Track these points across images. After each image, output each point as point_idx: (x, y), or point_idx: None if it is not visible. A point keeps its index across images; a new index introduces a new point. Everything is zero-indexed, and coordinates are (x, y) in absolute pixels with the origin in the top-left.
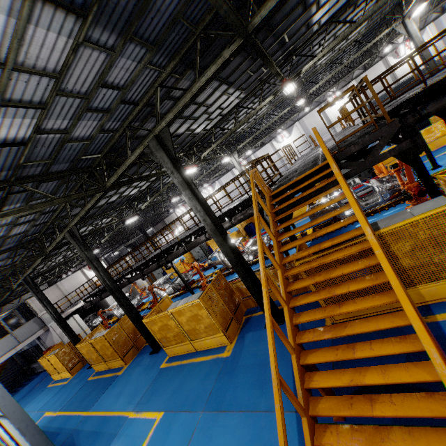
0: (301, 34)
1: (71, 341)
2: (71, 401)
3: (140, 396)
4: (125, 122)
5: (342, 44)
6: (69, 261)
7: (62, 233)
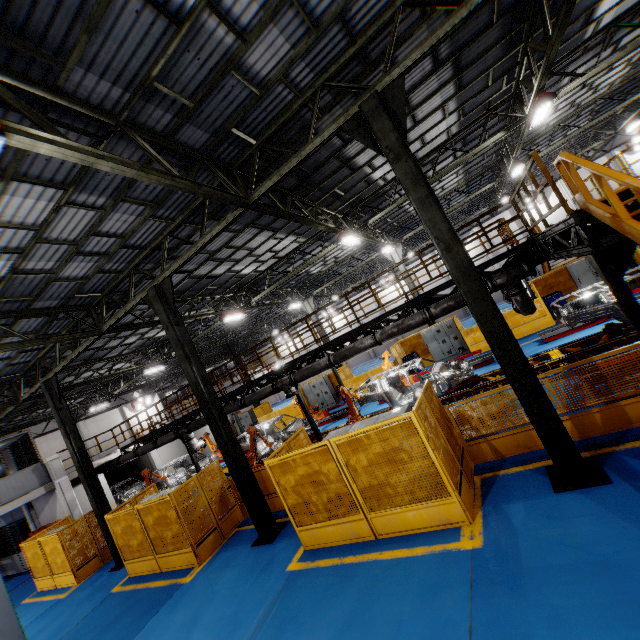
0: (572, 34)
1: (94, 508)
2: (73, 631)
3: (249, 628)
4: (319, 78)
5: (585, 97)
6: (110, 384)
7: (141, 293)
